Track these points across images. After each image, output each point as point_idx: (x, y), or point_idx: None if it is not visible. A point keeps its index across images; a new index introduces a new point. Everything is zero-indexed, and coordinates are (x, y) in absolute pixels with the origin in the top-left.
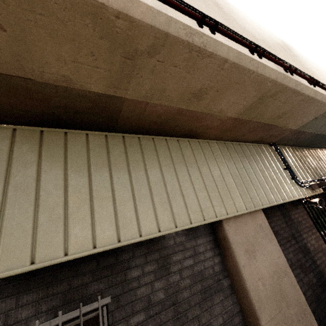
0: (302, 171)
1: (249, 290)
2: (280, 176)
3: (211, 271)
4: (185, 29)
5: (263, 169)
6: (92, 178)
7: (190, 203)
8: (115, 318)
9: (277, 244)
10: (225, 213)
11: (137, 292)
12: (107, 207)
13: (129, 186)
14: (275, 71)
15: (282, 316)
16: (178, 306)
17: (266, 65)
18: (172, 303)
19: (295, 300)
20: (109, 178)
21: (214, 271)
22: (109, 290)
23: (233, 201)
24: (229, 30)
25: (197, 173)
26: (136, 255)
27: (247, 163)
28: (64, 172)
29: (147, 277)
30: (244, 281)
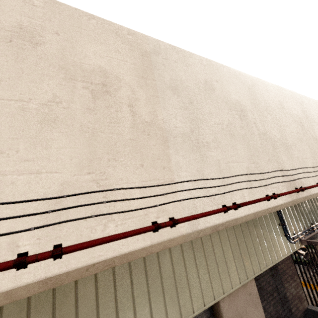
0: (296, 221)
1: None
2: (274, 234)
3: None
4: (211, 228)
5: (260, 231)
6: (117, 290)
7: (194, 291)
8: None
9: (262, 309)
10: (222, 293)
11: None
12: (129, 317)
13: (145, 289)
14: (286, 203)
15: None
16: None
17: (279, 204)
18: None
19: None
20: (130, 285)
21: None
22: None
23: (229, 278)
24: (250, 181)
25: (202, 256)
26: None
27: (247, 229)
28: (96, 291)
29: None
30: None
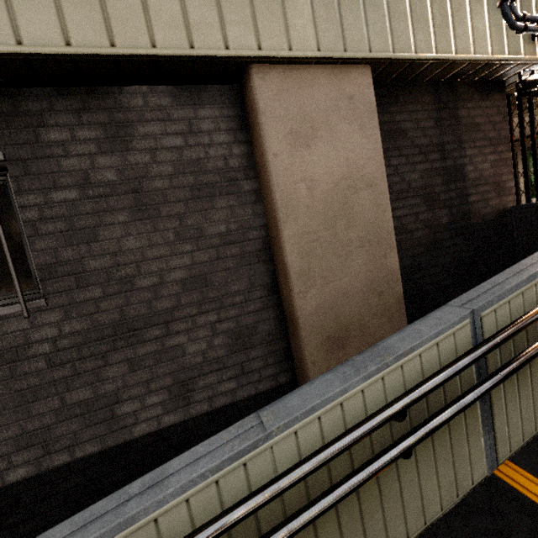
0: None
1: (274, 190)
2: None
3: (221, 164)
4: None
5: None
6: None
7: (158, 4)
8: (24, 186)
9: (377, 139)
10: (254, 45)
11: (62, 163)
12: None
13: None
14: None
15: (330, 235)
16: (143, 197)
17: None
18: (132, 190)
19: (369, 223)
20: None
21: (227, 165)
22: (6, 149)
23: (285, 26)
24: None
25: None
26: (58, 109)
27: None
28: None
29: (82, 146)
30: (270, 177)
